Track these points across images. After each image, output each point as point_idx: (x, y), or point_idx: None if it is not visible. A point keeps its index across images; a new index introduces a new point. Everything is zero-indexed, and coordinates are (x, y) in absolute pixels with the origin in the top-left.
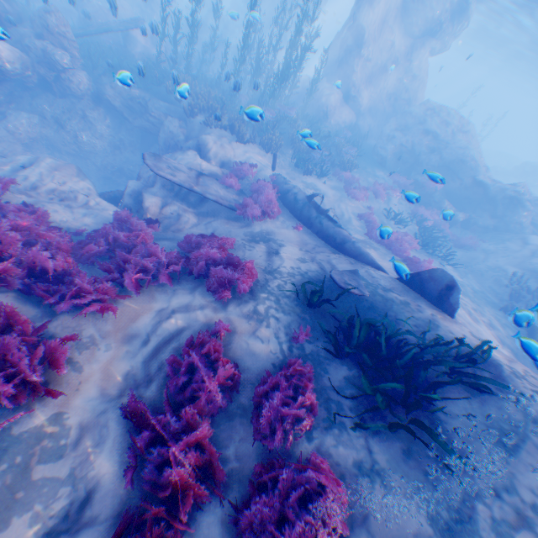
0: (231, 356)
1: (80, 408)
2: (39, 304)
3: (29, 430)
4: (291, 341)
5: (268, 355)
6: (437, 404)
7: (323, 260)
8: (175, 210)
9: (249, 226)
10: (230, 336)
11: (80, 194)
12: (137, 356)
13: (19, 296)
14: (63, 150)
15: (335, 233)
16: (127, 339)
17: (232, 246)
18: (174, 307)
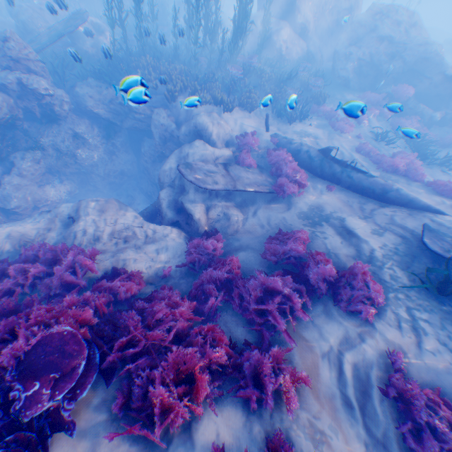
0: (424, 385)
1: None
2: (237, 403)
3: None
4: None
5: (451, 369)
6: None
7: (389, 223)
8: (220, 211)
9: (293, 205)
10: (405, 360)
11: (134, 228)
12: (361, 428)
13: (215, 401)
14: (67, 172)
15: (372, 185)
16: (335, 409)
17: (306, 239)
18: (336, 346)
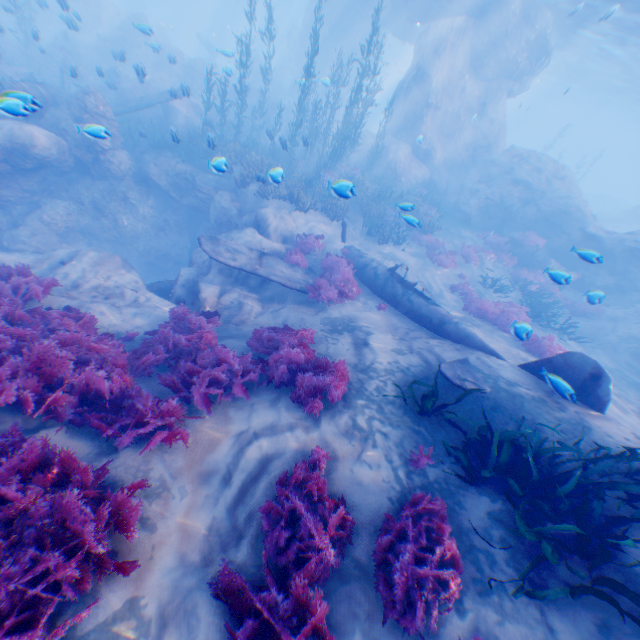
0: (335, 492)
1: (157, 587)
2: (94, 439)
3: (96, 628)
4: (407, 465)
5: (382, 486)
6: (626, 550)
7: (422, 348)
8: (236, 299)
9: (325, 311)
10: (330, 463)
11: (127, 289)
12: (219, 502)
13: (71, 429)
14: (102, 237)
15: (430, 312)
16: (204, 477)
17: (311, 339)
18: (255, 428)
